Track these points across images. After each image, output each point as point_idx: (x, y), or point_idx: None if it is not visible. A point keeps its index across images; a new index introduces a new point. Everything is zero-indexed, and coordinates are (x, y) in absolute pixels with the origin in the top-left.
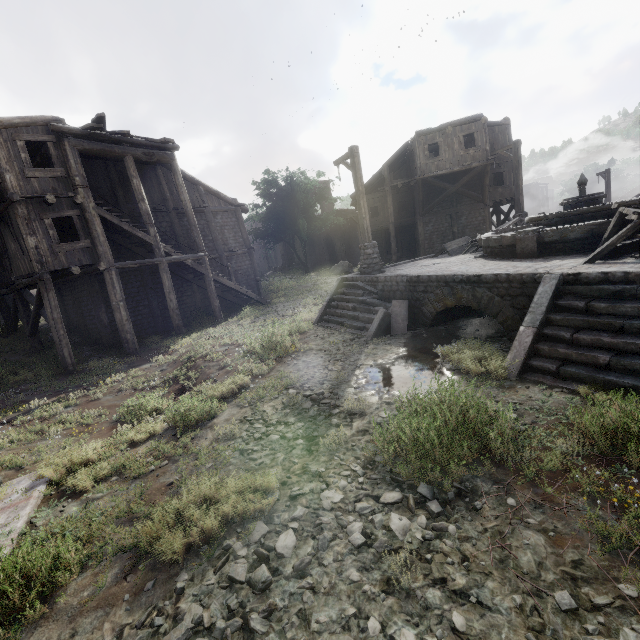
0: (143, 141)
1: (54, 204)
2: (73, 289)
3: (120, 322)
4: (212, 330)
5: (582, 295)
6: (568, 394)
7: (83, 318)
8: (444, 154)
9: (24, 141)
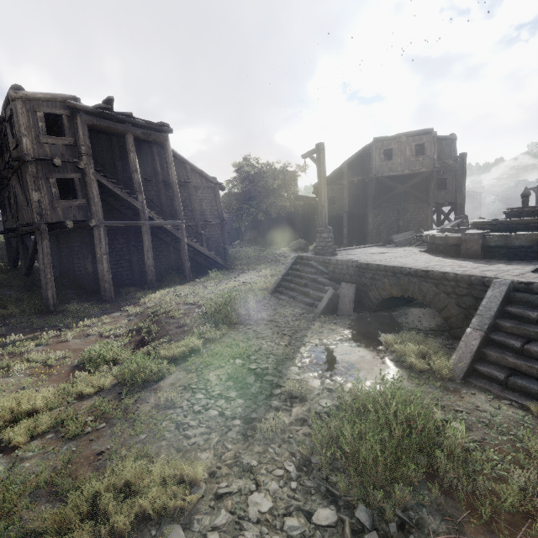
0: (143, 123)
1: (60, 167)
2: (68, 239)
3: (101, 272)
4: (180, 288)
5: (533, 305)
6: (518, 409)
7: (73, 264)
8: (397, 159)
9: (43, 113)
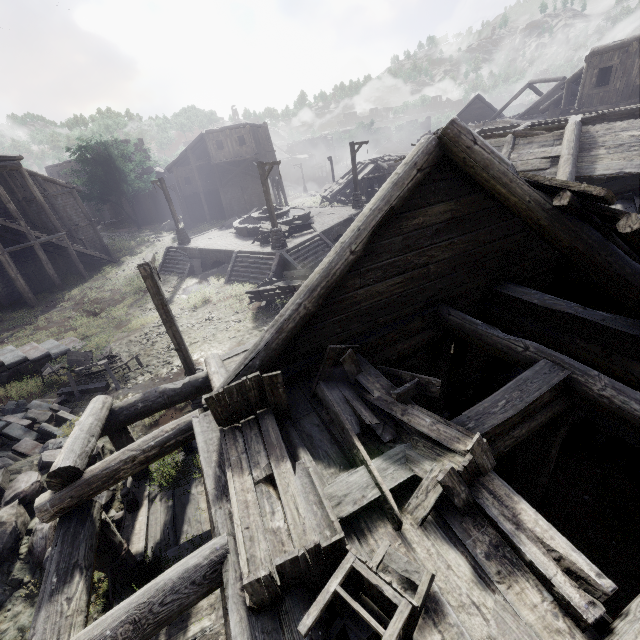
0: None
1: None
2: None
3: (21, 287)
4: (88, 284)
5: (242, 257)
6: (235, 285)
7: None
8: (227, 148)
9: None
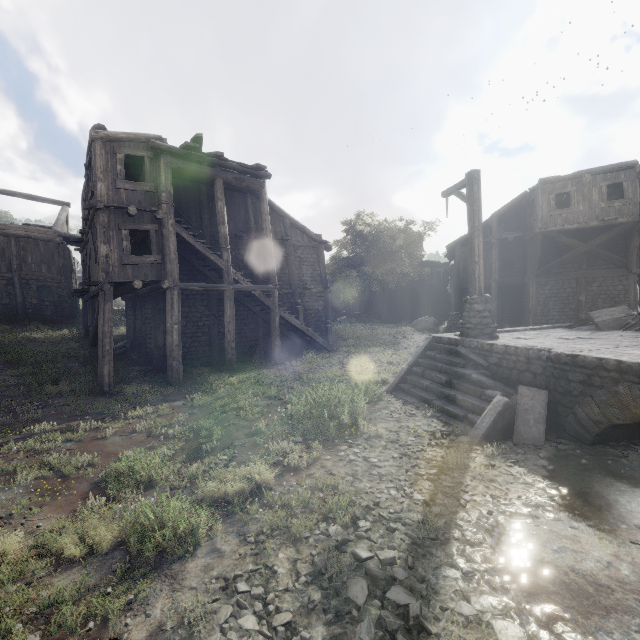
0: (236, 166)
1: (136, 216)
2: (143, 305)
3: (170, 346)
4: (264, 373)
5: None
6: None
7: (145, 335)
8: (577, 205)
9: (124, 154)
